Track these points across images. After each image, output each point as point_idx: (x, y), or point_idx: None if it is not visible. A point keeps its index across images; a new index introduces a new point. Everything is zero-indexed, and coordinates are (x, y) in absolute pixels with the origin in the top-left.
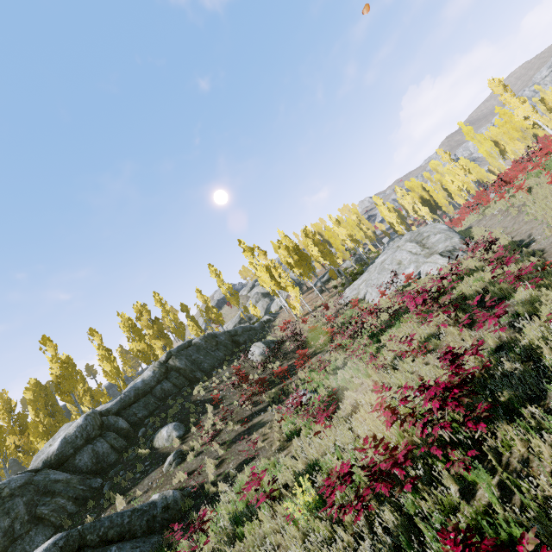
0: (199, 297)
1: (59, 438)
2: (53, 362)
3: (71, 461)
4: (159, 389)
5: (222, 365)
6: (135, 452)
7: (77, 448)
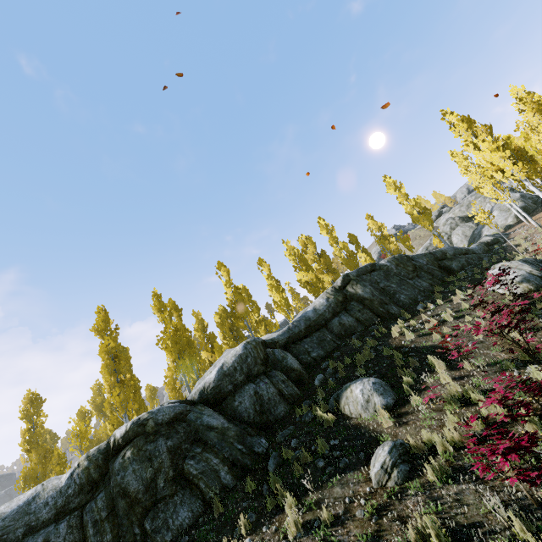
0: (371, 224)
1: (217, 367)
2: (227, 287)
3: (229, 402)
4: (336, 323)
5: (430, 298)
6: (312, 411)
7: (236, 384)
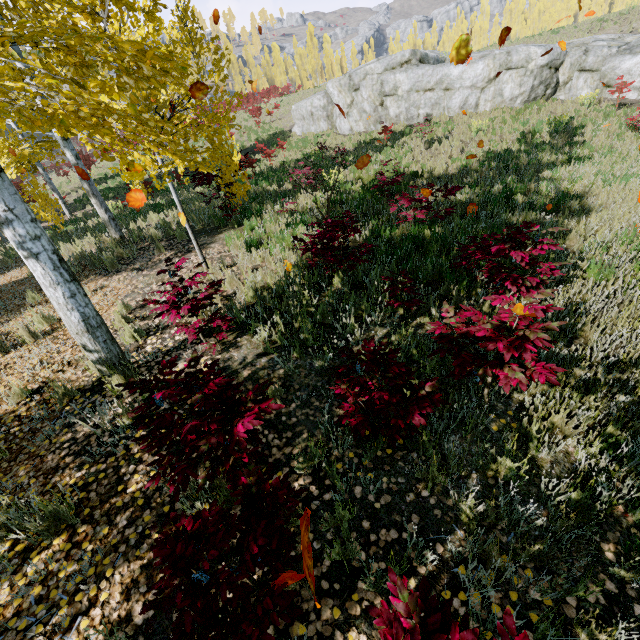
0: None
1: None
2: None
3: None
4: None
5: None
6: None
7: None
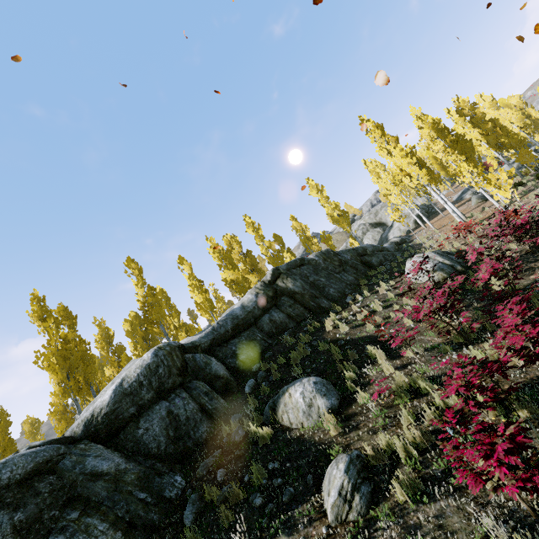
0: (295, 225)
1: (114, 384)
2: (139, 287)
3: (130, 430)
4: (266, 320)
5: (357, 291)
6: (243, 427)
7: (141, 405)
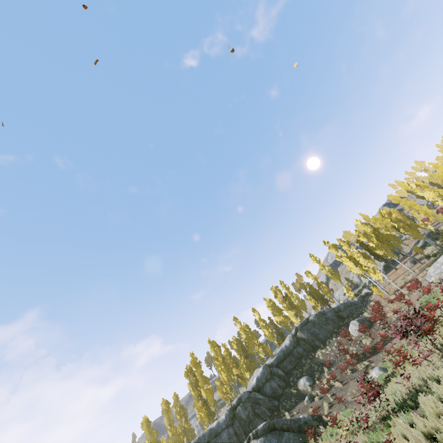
0: (310, 276)
1: (255, 377)
2: (241, 331)
3: (262, 390)
4: (295, 352)
5: (332, 336)
6: (290, 390)
7: (263, 383)
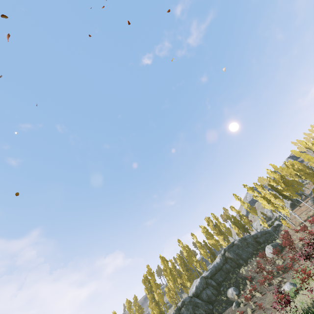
0: (234, 210)
1: (194, 286)
2: (183, 250)
3: (200, 296)
4: (224, 267)
5: (252, 256)
6: (221, 297)
7: (200, 291)
